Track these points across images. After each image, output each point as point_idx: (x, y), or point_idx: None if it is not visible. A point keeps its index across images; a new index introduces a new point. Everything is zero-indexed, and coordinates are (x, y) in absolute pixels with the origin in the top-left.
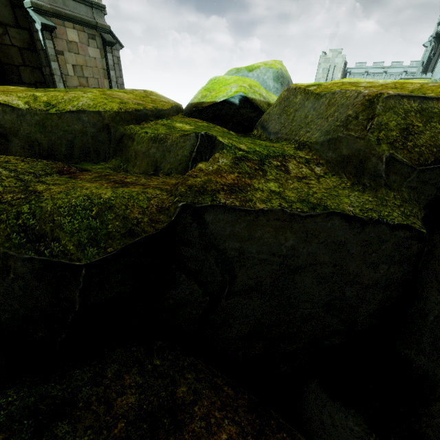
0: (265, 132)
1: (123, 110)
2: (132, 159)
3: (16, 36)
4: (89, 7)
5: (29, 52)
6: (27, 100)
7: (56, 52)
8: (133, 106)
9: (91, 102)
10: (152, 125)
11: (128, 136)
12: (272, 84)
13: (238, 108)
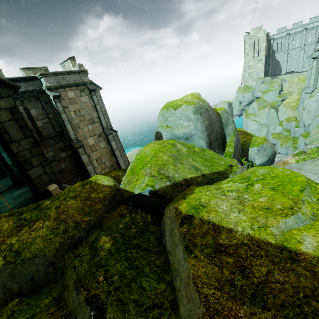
0: (164, 237)
1: (61, 244)
2: (67, 289)
3: (26, 143)
4: (78, 74)
5: (34, 148)
6: (5, 253)
7: (63, 108)
8: (70, 234)
9: (42, 243)
10: (82, 249)
11: (66, 264)
12: (193, 116)
13: (149, 198)
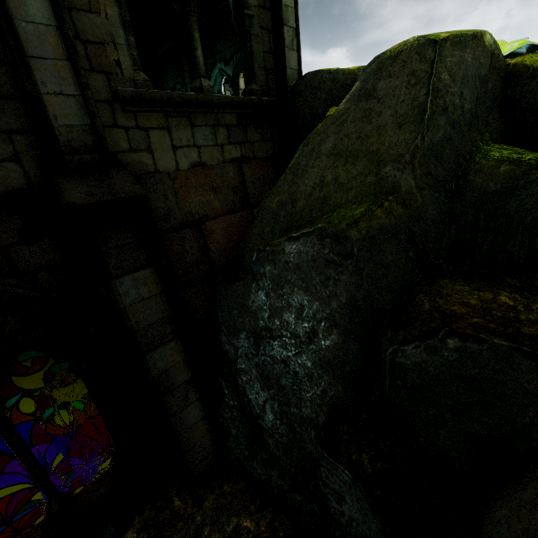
0: None
1: None
2: None
3: None
4: None
5: None
6: None
7: None
8: None
9: None
10: None
11: None
12: None
13: None
